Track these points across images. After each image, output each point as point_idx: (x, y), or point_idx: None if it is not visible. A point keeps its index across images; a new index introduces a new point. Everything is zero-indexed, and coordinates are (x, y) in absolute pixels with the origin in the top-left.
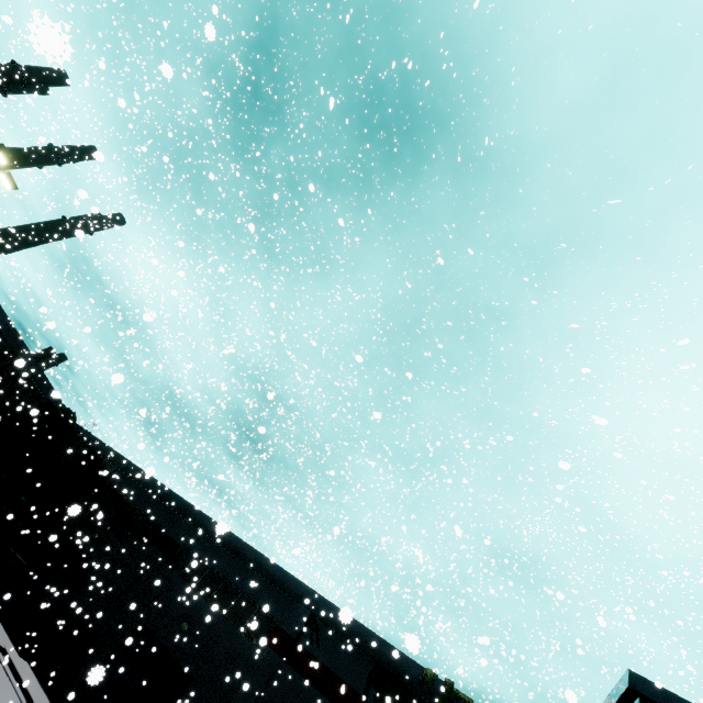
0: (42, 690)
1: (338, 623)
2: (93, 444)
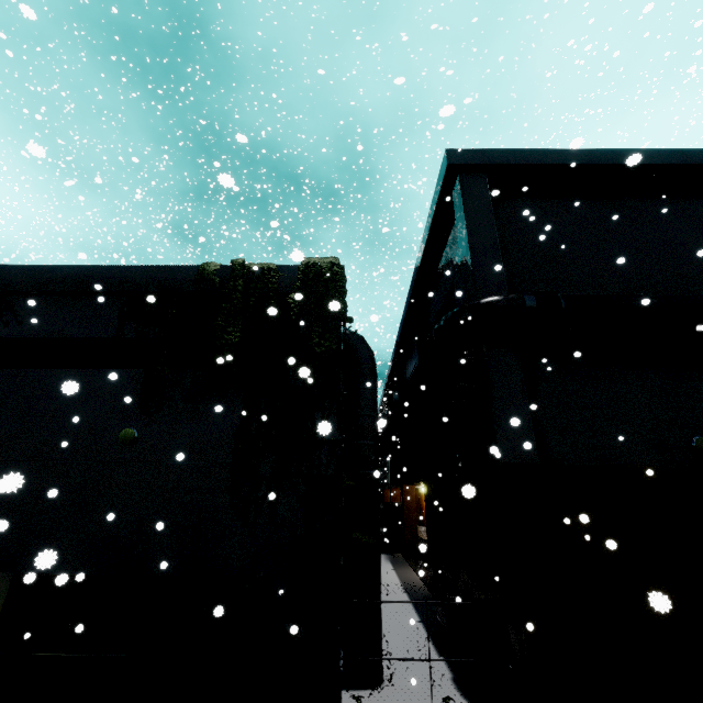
0: None
1: (44, 282)
2: None
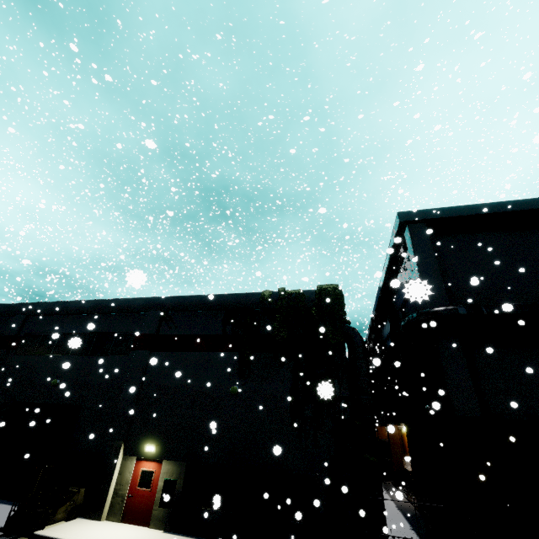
0: None
1: (186, 305)
2: None
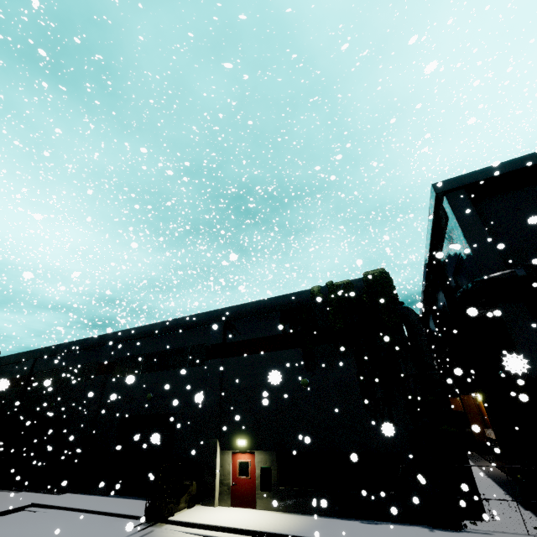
0: (87, 496)
1: (244, 312)
2: (5, 361)
